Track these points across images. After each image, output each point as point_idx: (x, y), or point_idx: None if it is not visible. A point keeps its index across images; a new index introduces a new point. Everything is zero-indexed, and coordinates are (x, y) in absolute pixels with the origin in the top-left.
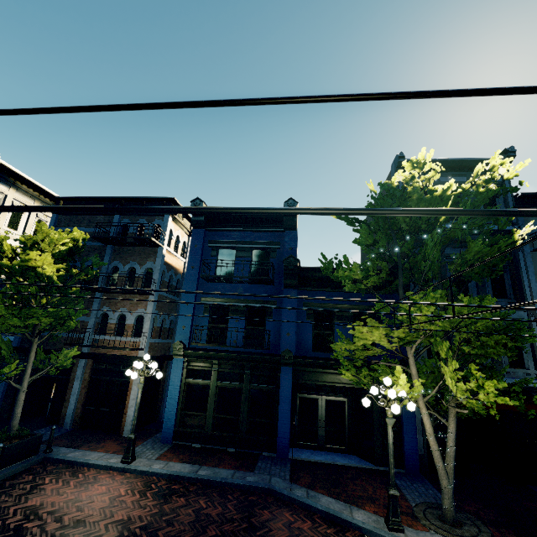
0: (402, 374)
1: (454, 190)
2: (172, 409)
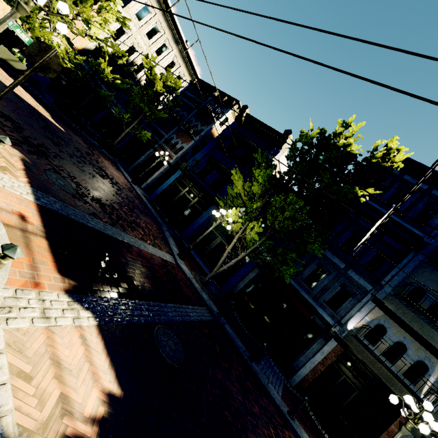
0: (234, 207)
1: (361, 155)
2: (162, 188)
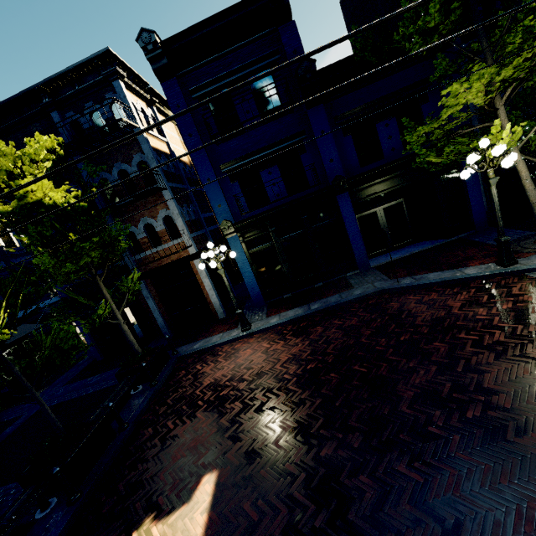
0: (507, 124)
1: None
2: (251, 280)
